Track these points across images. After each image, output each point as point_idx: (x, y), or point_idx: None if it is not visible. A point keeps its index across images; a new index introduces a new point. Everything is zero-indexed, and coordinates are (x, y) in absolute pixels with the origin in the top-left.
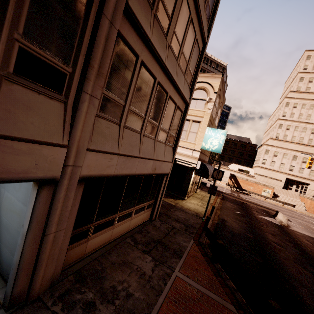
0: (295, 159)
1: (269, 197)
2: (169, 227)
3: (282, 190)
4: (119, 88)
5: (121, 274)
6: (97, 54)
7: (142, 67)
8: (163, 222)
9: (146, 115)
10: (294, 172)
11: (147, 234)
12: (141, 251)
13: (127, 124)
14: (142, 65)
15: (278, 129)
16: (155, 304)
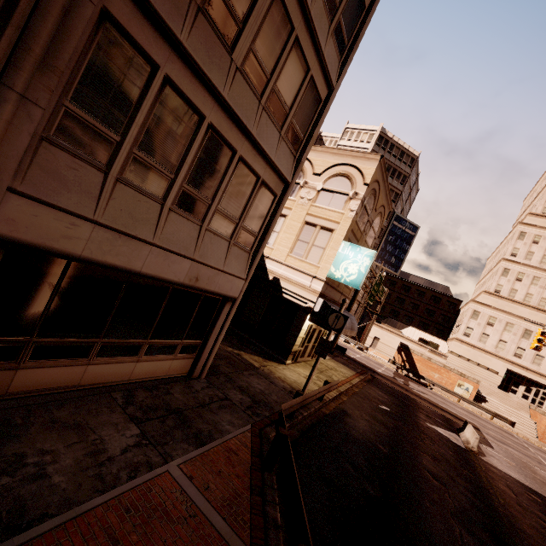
0: (527, 337)
1: (467, 398)
2: (217, 396)
3: (496, 390)
4: (107, 107)
5: (54, 441)
6: (42, 30)
7: (167, 88)
8: (212, 386)
9: (178, 174)
10: (523, 361)
11: (164, 396)
12: (127, 417)
13: (126, 178)
14: (167, 85)
15: (501, 277)
16: (82, 503)
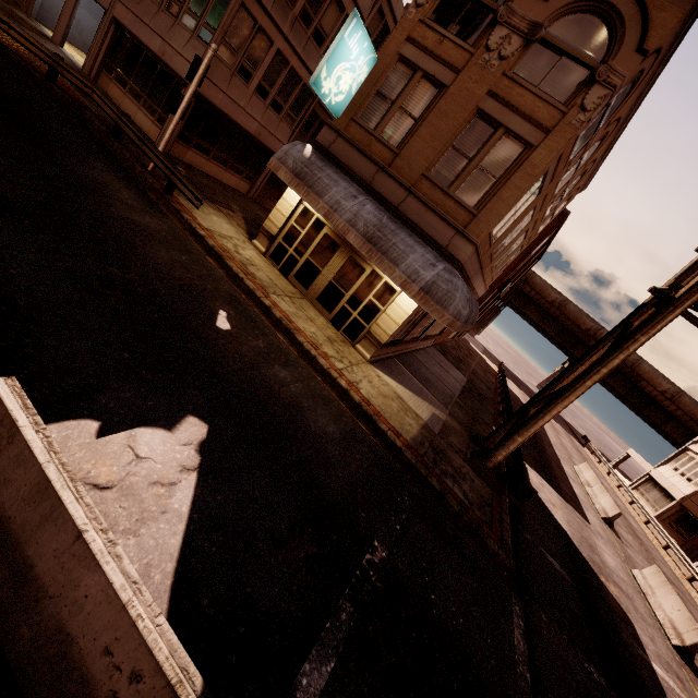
0: None
1: None
2: None
3: None
4: None
5: None
6: None
7: None
8: None
9: None
10: None
11: None
12: None
13: None
14: None
15: None
16: None
